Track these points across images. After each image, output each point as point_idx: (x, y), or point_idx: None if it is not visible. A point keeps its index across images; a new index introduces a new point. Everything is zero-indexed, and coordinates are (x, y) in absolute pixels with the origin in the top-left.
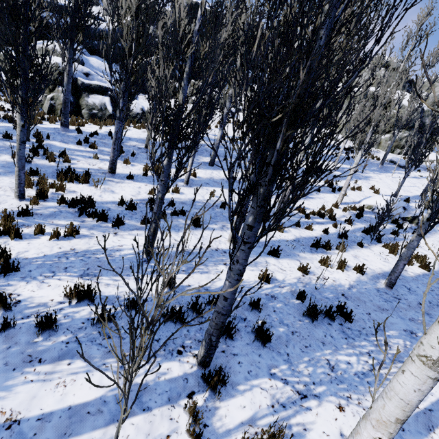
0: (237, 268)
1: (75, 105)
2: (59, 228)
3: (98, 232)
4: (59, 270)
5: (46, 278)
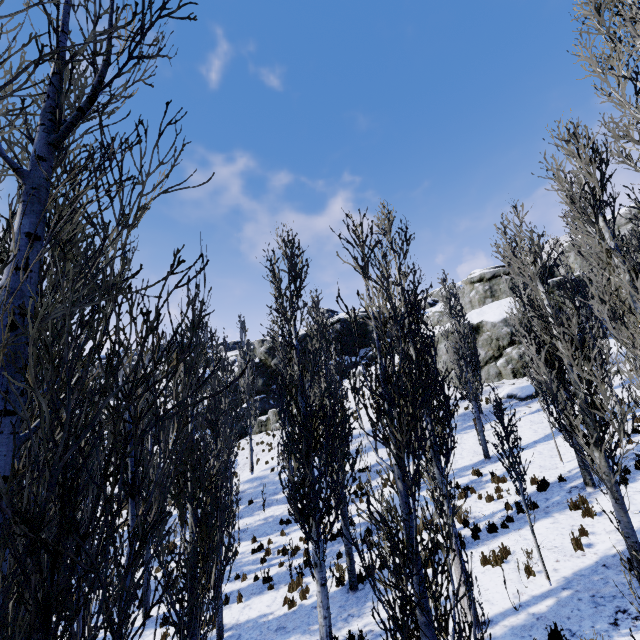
0: None
1: None
2: None
3: None
4: None
5: None
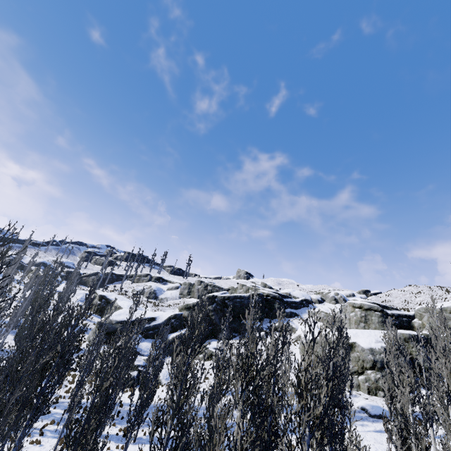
0: None
1: None
2: None
3: None
4: None
5: None
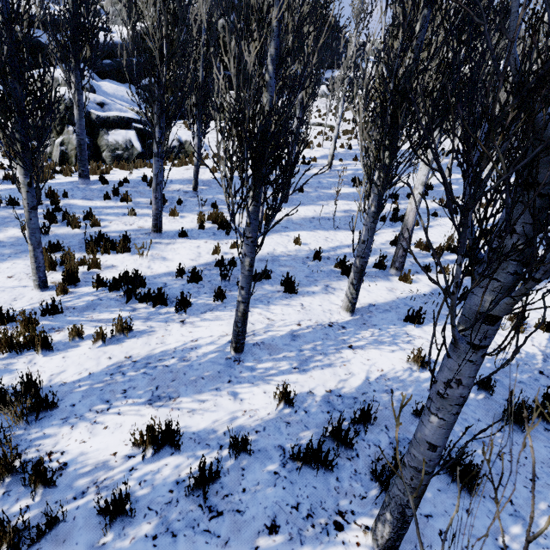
0: (458, 394)
1: (93, 148)
2: (102, 325)
3: (158, 323)
4: (115, 397)
5: (100, 415)
